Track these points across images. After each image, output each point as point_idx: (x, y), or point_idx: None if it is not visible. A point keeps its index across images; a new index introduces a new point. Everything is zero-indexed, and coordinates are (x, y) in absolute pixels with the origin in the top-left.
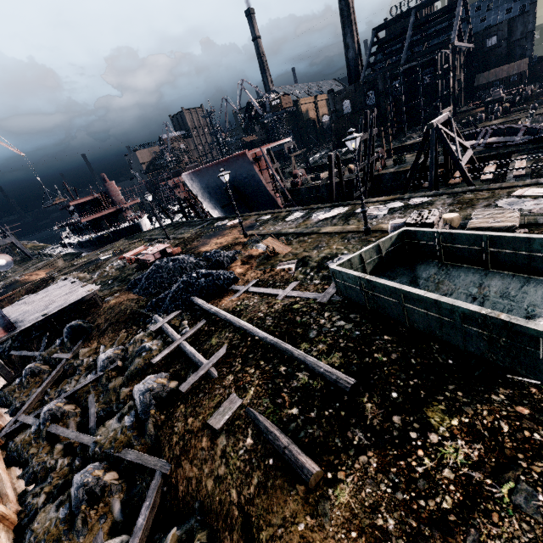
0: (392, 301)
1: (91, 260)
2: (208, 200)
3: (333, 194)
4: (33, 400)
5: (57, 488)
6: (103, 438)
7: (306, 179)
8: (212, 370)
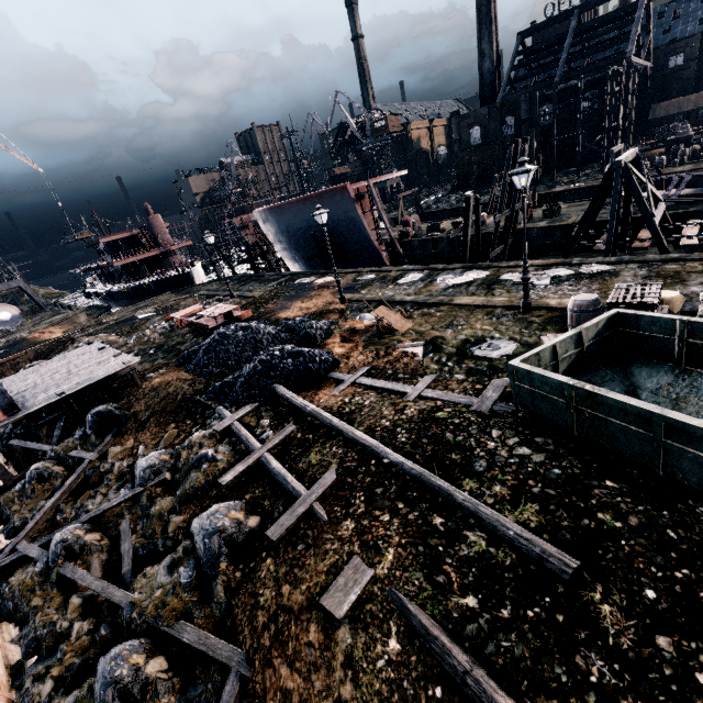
0: (635, 431)
1: (125, 319)
2: (286, 248)
3: (466, 251)
4: (39, 518)
5: (71, 672)
6: (144, 597)
7: (420, 229)
8: (317, 507)
